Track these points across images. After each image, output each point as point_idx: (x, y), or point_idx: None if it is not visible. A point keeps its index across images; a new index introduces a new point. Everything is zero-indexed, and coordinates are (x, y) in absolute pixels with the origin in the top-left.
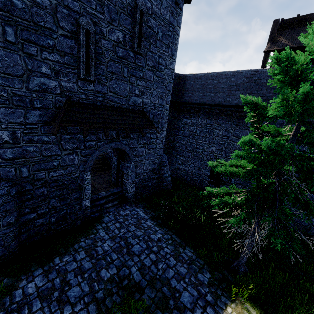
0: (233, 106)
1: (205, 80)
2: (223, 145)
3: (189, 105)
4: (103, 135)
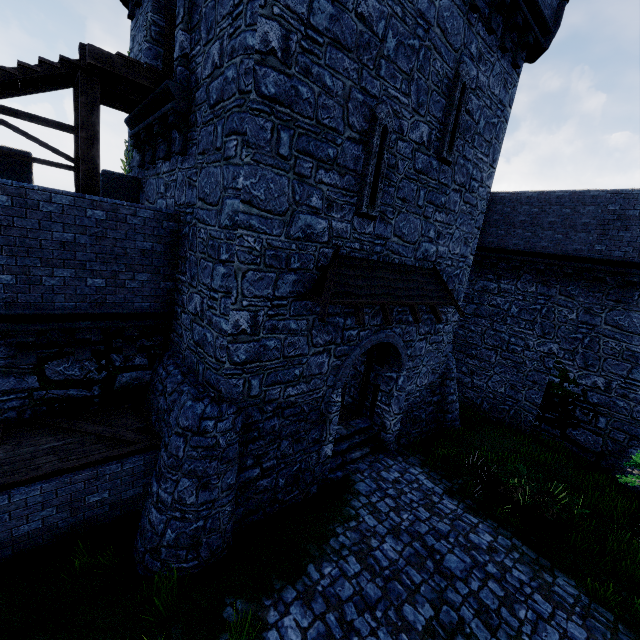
0: (612, 263)
1: (541, 205)
2: (580, 342)
3: (496, 254)
4: (371, 318)
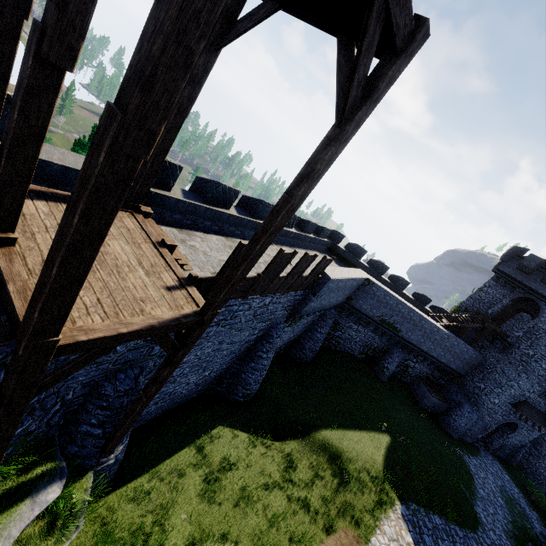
0: None
1: None
2: None
3: None
4: (518, 416)
